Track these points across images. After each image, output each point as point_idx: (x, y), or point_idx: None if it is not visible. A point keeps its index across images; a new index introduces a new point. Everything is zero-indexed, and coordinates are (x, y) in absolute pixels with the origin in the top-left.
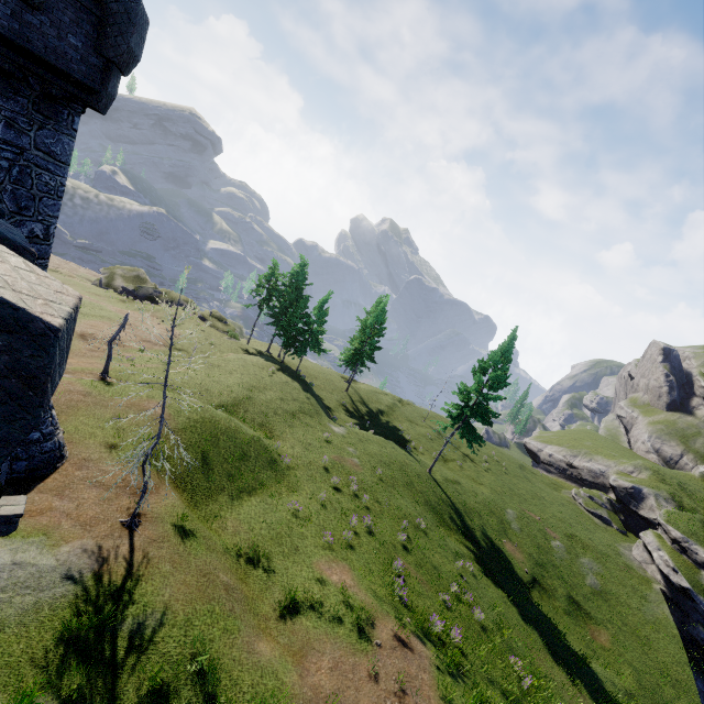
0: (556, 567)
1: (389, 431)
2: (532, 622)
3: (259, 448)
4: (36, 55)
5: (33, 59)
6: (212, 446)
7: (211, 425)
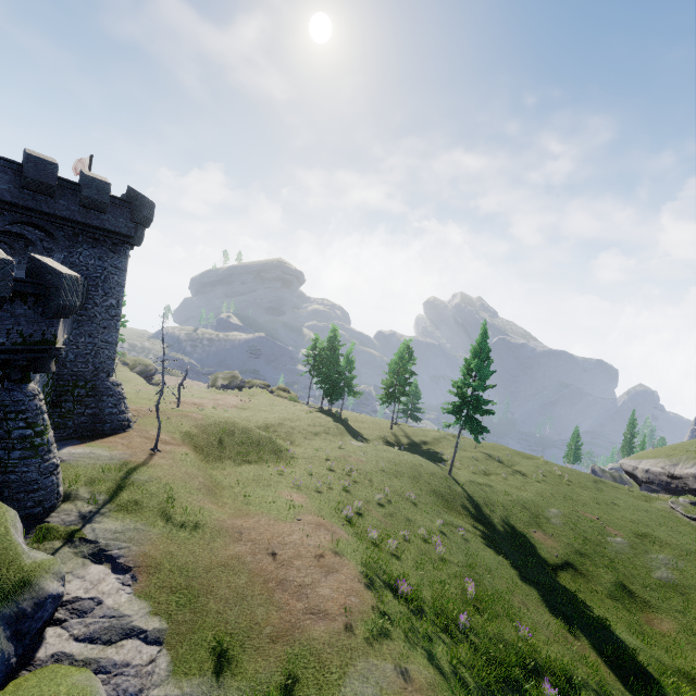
0: (606, 557)
1: (427, 454)
2: (536, 584)
3: (268, 441)
4: (107, 229)
5: (106, 231)
6: (229, 435)
7: (232, 425)
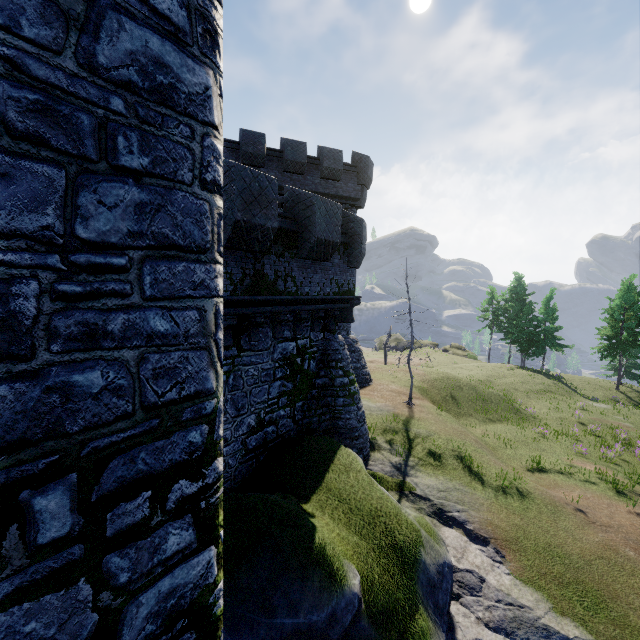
0: None
1: None
2: None
3: (499, 399)
4: (341, 196)
5: (340, 198)
6: (457, 391)
7: (454, 380)
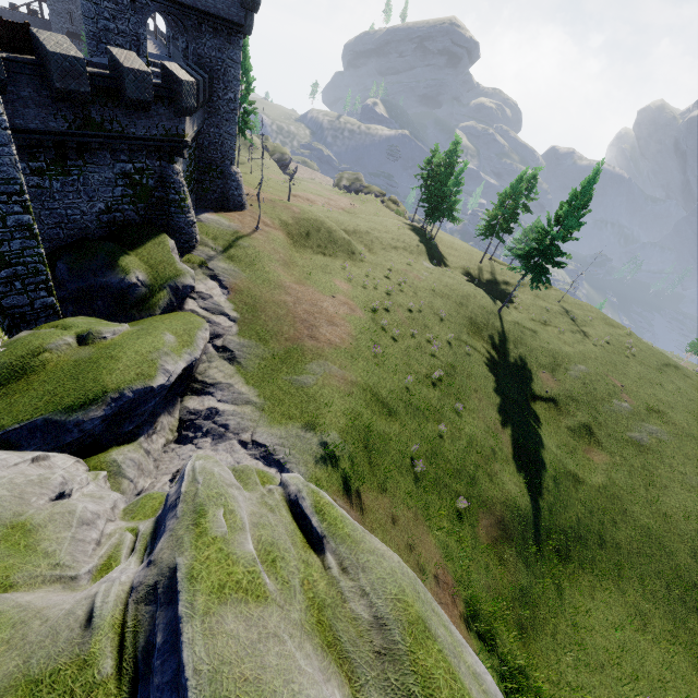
0: (595, 409)
1: (499, 293)
2: (504, 396)
3: (345, 243)
4: (222, 18)
5: (222, 20)
6: (316, 231)
7: (320, 223)
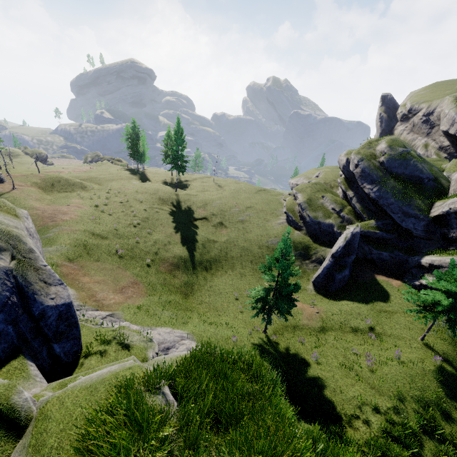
0: (224, 215)
1: (181, 186)
2: (178, 223)
3: (79, 184)
4: None
5: None
6: (57, 182)
7: (60, 178)
